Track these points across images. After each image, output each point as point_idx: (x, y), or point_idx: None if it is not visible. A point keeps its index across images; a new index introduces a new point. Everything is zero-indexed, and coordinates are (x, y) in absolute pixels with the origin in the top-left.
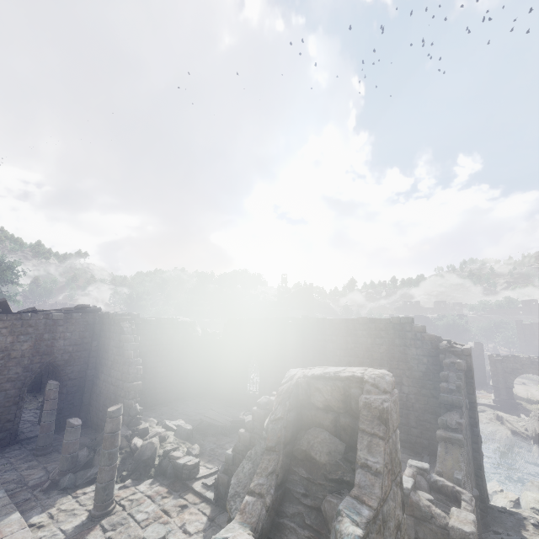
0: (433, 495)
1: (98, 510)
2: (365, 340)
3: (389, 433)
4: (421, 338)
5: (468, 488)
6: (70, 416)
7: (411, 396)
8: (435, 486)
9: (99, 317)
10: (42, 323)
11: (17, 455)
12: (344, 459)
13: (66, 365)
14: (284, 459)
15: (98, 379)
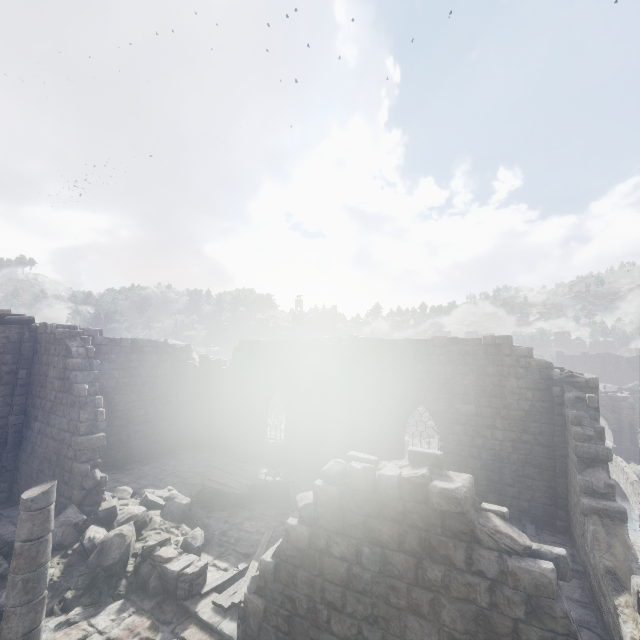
0: None
1: None
2: (443, 368)
3: None
4: (525, 365)
5: None
6: None
7: (507, 443)
8: None
9: (31, 331)
10: None
11: None
12: None
13: None
14: None
15: (29, 430)
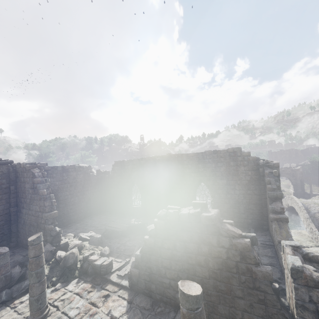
0: (308, 264)
1: (35, 317)
2: (211, 165)
3: None
4: (247, 160)
5: None
6: (2, 242)
7: (241, 195)
8: (307, 257)
9: (12, 167)
10: None
11: None
12: None
13: None
14: None
15: (20, 213)
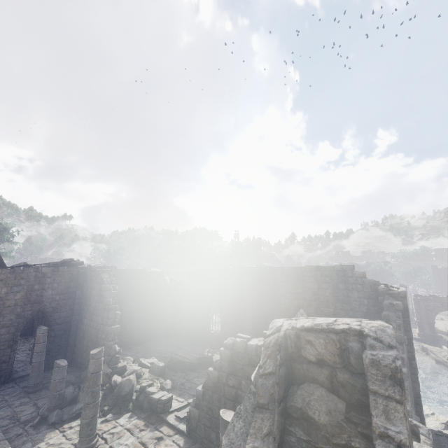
0: None
1: (83, 444)
2: (312, 285)
3: (405, 395)
4: (362, 283)
5: (413, 417)
6: (57, 356)
7: None
8: None
9: (82, 269)
10: (33, 276)
11: (11, 392)
12: (346, 420)
13: (53, 312)
14: (279, 418)
15: (81, 323)
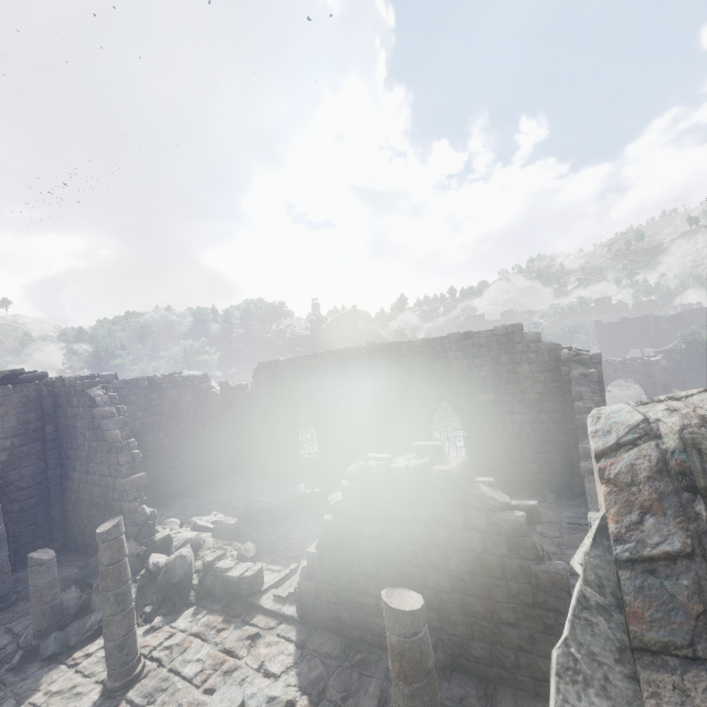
0: None
1: (118, 680)
2: (460, 363)
3: None
4: (536, 350)
5: None
6: (35, 542)
7: (525, 425)
8: None
9: (47, 386)
10: None
11: None
12: None
13: (6, 470)
14: None
15: (69, 480)
